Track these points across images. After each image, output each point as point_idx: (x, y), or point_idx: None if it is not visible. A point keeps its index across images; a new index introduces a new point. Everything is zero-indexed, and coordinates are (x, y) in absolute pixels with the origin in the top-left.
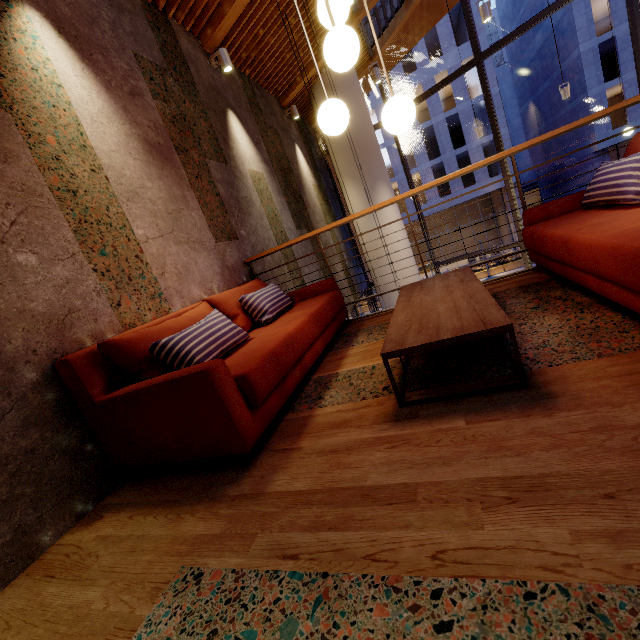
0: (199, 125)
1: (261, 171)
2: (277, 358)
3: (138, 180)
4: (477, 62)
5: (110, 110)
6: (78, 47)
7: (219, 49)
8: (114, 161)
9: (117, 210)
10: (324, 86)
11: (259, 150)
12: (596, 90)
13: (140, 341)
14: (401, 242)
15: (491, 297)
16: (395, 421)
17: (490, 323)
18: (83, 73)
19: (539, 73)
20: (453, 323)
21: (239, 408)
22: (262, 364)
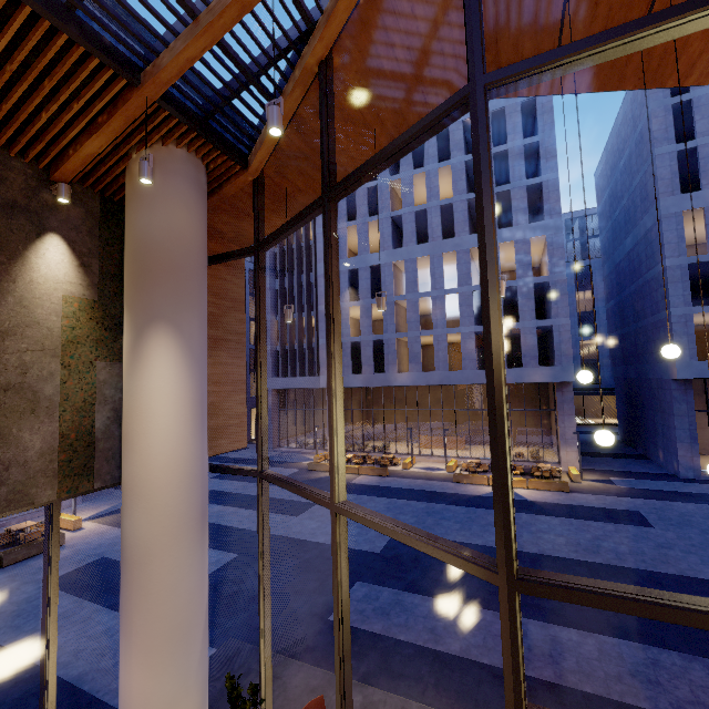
0: None
1: None
2: None
3: None
4: (323, 201)
5: None
6: None
7: None
8: None
9: None
10: (130, 175)
11: None
12: (681, 310)
13: None
14: (164, 425)
15: None
16: None
17: None
18: None
19: (626, 275)
20: None
21: None
22: None
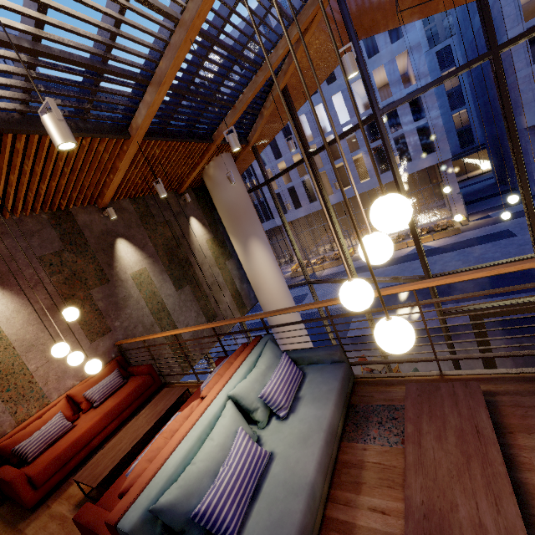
0: (87, 270)
1: (144, 266)
2: (59, 458)
3: (35, 336)
4: (307, 159)
5: (19, 306)
6: (1, 282)
7: (106, 209)
8: (19, 335)
9: (19, 362)
10: (208, 176)
11: (145, 250)
12: (525, 72)
13: (11, 444)
14: (270, 276)
15: (128, 450)
16: (76, 506)
17: (96, 480)
18: (4, 295)
19: (479, 50)
20: (100, 468)
21: (26, 492)
22: (45, 467)
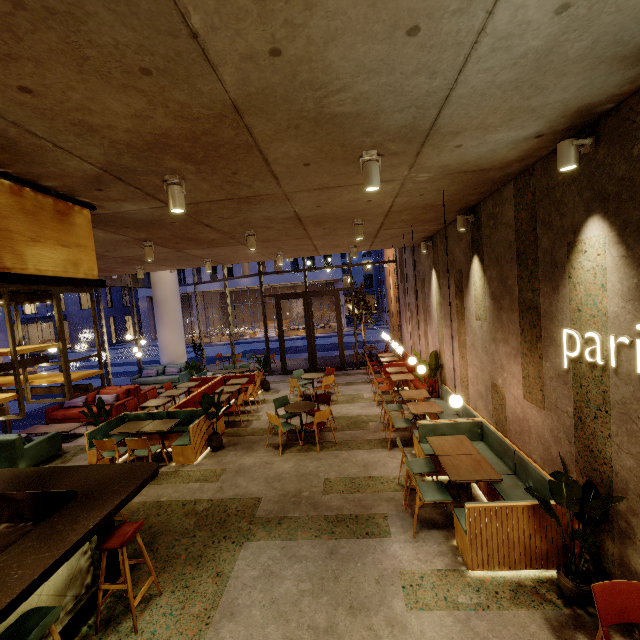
0: None
1: None
2: None
3: None
4: None
5: None
6: None
7: None
8: None
9: None
10: None
11: None
12: None
13: None
14: None
15: None
16: None
17: None
18: None
19: None
20: None
21: None
22: None
